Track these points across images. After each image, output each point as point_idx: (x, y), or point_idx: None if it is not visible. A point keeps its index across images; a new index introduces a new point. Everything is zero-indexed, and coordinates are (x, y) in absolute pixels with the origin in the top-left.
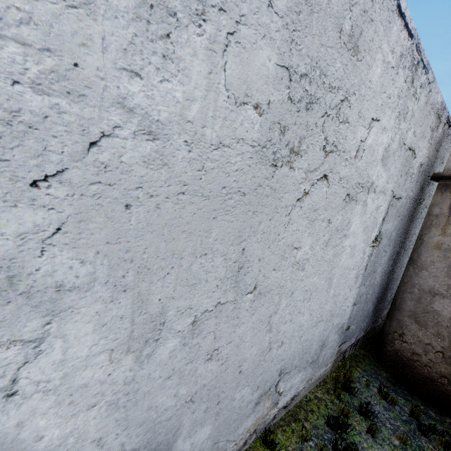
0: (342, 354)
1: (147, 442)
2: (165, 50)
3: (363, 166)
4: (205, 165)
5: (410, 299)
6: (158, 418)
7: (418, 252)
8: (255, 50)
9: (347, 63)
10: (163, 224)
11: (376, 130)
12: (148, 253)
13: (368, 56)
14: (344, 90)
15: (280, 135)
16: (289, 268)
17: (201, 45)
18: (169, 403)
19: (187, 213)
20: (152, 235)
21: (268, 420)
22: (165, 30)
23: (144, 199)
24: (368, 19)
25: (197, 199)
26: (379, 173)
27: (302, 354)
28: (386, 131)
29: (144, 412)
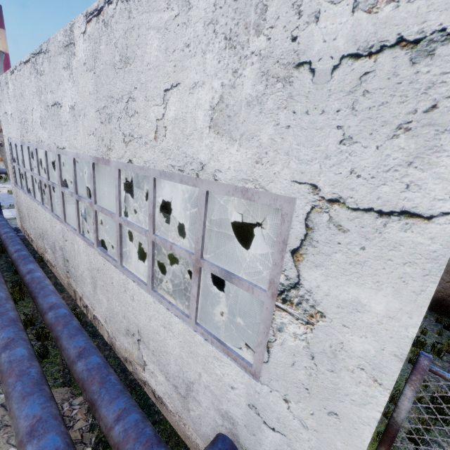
0: None
1: None
2: None
3: None
4: None
5: None
6: None
7: None
8: None
9: None
10: None
11: None
12: None
13: None
14: None
15: None
16: None
17: None
18: None
19: None
20: None
21: None
22: None
23: None
24: None
25: None
26: None
27: None
28: None
29: None
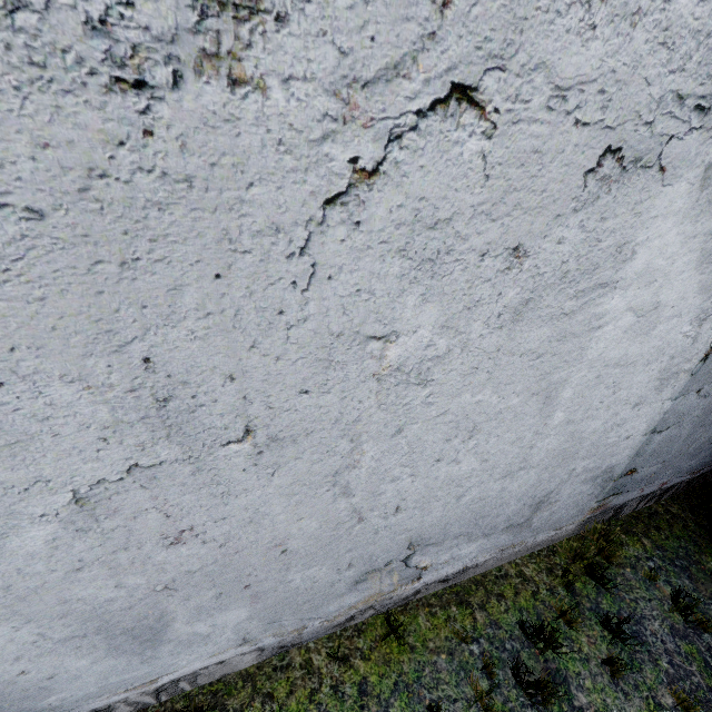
0: (610, 510)
1: (98, 629)
2: None
3: None
4: None
5: None
6: (99, 609)
7: None
8: None
9: None
10: None
11: None
12: None
13: None
14: None
15: None
16: (368, 384)
17: None
18: (111, 594)
19: None
20: None
21: (400, 595)
22: None
23: None
24: None
25: None
26: None
27: (473, 519)
28: None
29: (57, 605)
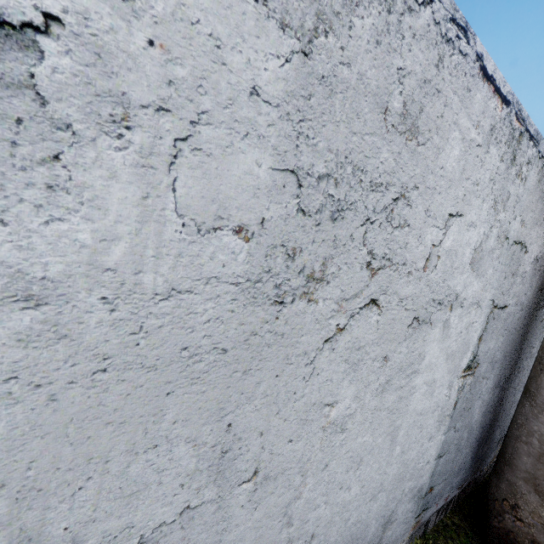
0: (422, 525)
1: None
2: (53, 178)
3: (440, 277)
4: (145, 324)
5: (526, 453)
6: None
7: (537, 382)
8: (231, 155)
9: (401, 150)
10: (66, 420)
11: (458, 227)
12: (37, 467)
13: (436, 137)
14: (399, 185)
15: (287, 261)
16: (319, 433)
17: (126, 162)
18: None
19: (115, 397)
20: (44, 440)
21: None
22: (49, 151)
23: (24, 392)
24: (433, 90)
25: (133, 374)
26: (467, 281)
27: (351, 542)
28: (475, 226)
29: None
